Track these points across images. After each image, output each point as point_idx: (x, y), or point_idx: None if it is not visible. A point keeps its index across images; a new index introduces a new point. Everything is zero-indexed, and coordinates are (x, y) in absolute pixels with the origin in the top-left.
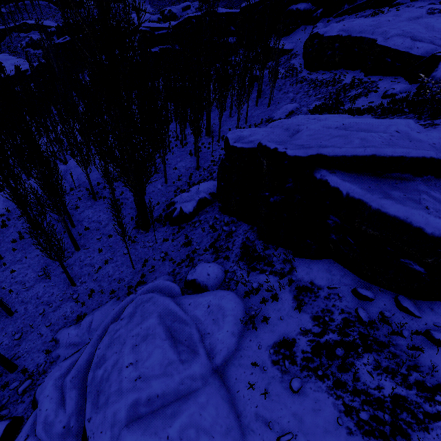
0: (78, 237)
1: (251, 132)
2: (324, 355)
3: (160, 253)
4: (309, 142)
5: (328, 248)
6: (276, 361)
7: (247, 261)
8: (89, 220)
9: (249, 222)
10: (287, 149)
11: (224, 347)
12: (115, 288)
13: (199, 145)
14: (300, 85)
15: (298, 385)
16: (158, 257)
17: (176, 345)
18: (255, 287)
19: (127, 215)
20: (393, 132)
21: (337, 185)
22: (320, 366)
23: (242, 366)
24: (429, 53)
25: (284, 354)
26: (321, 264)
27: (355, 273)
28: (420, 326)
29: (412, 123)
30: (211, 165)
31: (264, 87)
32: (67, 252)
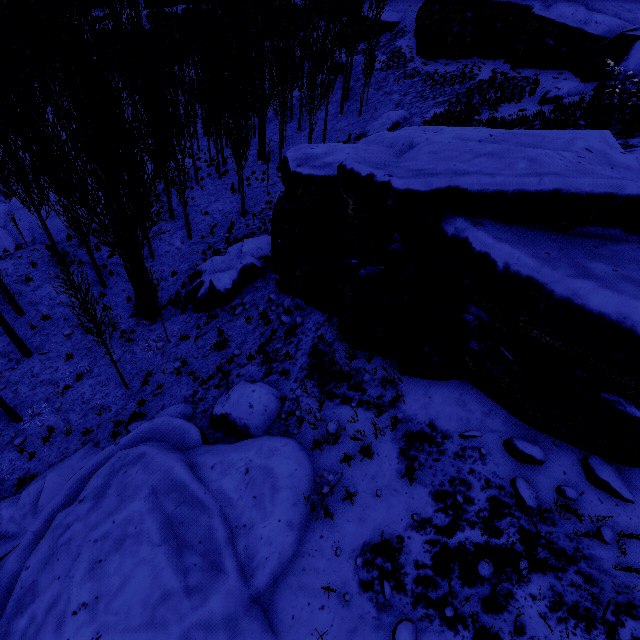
0: (30, 332)
1: (329, 149)
2: (457, 575)
3: (174, 360)
4: (432, 164)
5: (461, 362)
6: (368, 583)
7: (319, 380)
8: (50, 301)
9: (325, 310)
10: (393, 177)
11: (272, 553)
12: (93, 424)
13: (247, 174)
14: (409, 82)
15: (408, 639)
16: (170, 368)
17: (180, 554)
18: (332, 431)
19: (121, 293)
20: (581, 151)
21: (486, 248)
22: (450, 601)
23: (304, 591)
24: (614, 32)
25: (383, 569)
26: (448, 391)
27: (510, 411)
28: (634, 521)
29: (611, 136)
30: (266, 208)
31: (354, 84)
32: (7, 360)
